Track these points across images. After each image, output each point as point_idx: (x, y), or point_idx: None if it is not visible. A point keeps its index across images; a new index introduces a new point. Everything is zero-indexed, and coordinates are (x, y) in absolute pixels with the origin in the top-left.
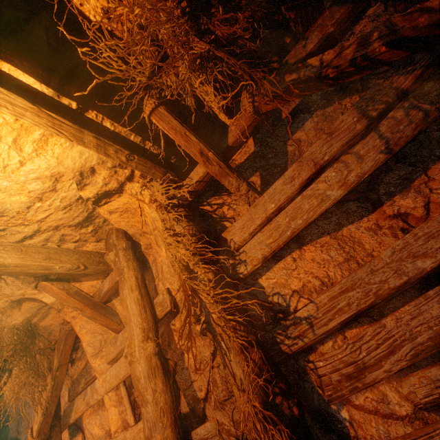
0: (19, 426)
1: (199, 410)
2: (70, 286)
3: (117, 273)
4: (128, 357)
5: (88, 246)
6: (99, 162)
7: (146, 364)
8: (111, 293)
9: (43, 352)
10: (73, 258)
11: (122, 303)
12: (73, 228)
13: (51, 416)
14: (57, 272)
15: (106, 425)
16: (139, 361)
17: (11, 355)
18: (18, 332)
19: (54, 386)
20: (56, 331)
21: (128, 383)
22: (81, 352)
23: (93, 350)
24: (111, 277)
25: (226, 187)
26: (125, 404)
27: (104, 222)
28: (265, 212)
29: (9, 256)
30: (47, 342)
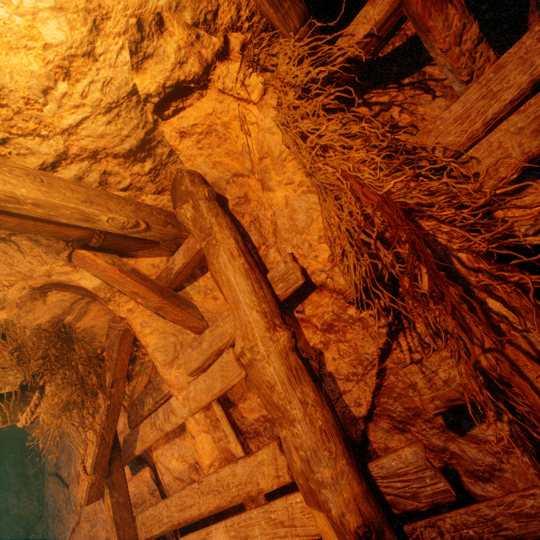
0: (58, 460)
1: (354, 434)
2: (122, 261)
3: (199, 236)
4: (247, 354)
5: (144, 200)
6: (170, 4)
7: (282, 362)
8: (186, 275)
9: (88, 362)
10: (127, 210)
11: (217, 278)
12: (121, 161)
13: (108, 447)
14: (104, 229)
15: (190, 458)
16: (267, 360)
17: (42, 364)
18: (46, 334)
19: (110, 407)
20: (102, 336)
21: (222, 402)
22: (140, 364)
23: (164, 357)
24: (187, 247)
25: (434, 35)
26: (224, 429)
27: (169, 155)
28: (527, 72)
29: (22, 184)
30: (91, 349)
